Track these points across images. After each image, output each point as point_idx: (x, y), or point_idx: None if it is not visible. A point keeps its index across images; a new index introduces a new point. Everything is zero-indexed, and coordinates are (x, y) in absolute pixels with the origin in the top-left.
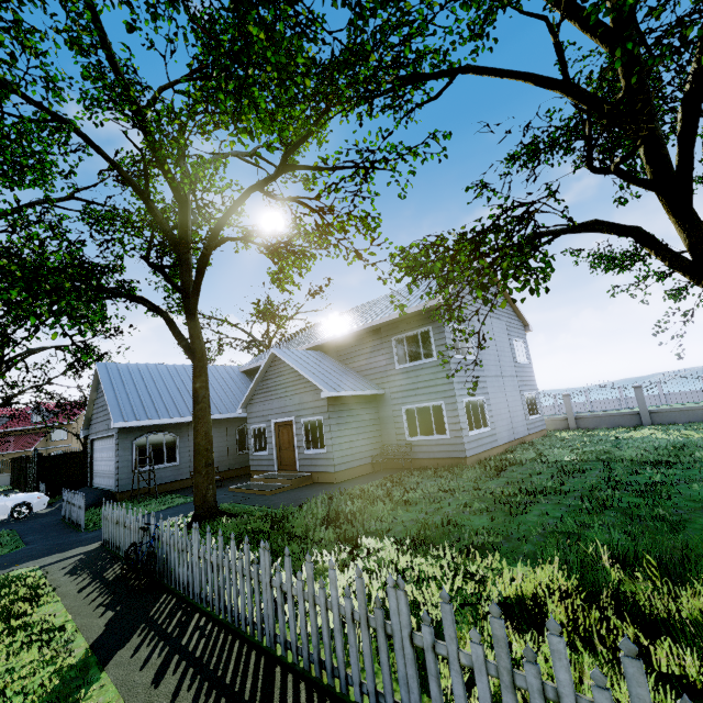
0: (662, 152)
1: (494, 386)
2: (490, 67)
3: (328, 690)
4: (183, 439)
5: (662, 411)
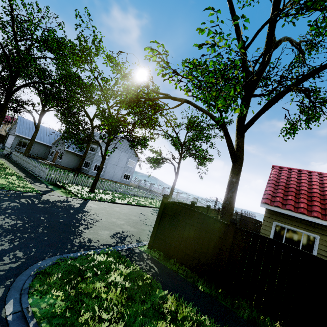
0: (92, 135)
1: (111, 166)
2: (85, 113)
3: (19, 165)
4: (33, 145)
5: (152, 190)
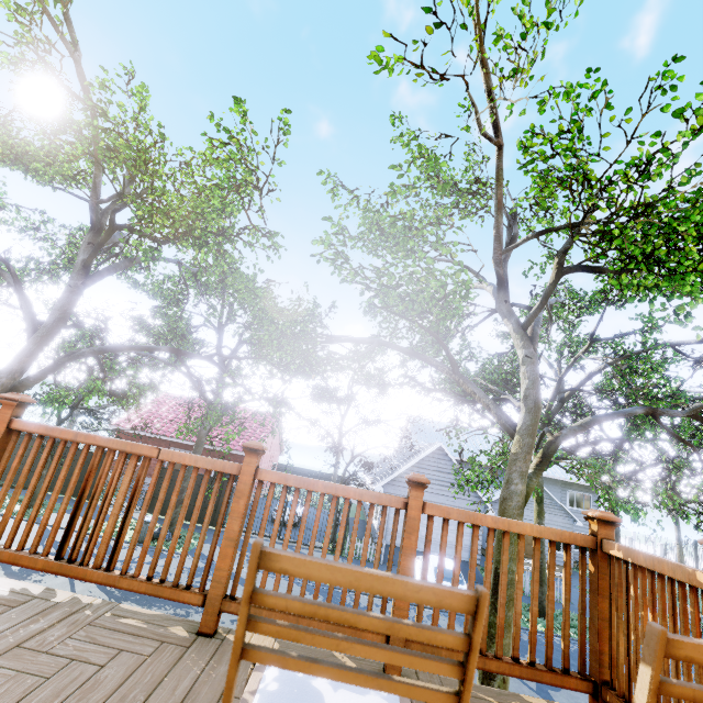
0: None
1: None
2: None
3: None
4: None
5: None
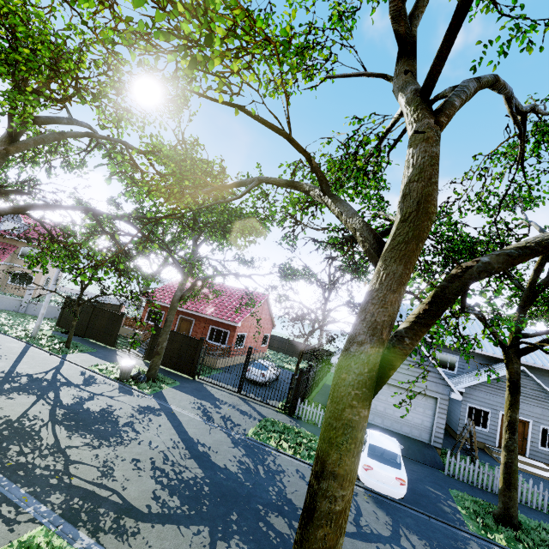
0: None
1: None
2: None
3: None
4: None
5: None
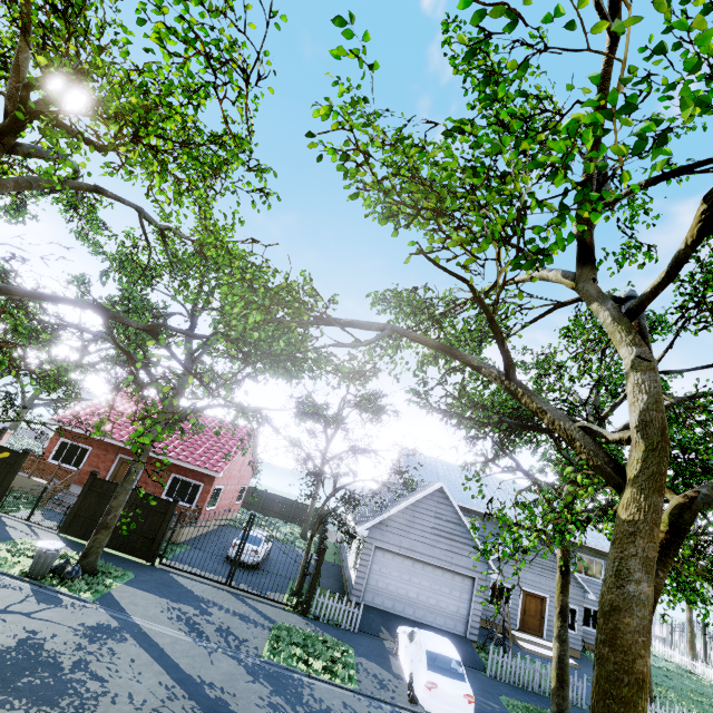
0: None
1: None
2: None
3: None
4: None
5: None
